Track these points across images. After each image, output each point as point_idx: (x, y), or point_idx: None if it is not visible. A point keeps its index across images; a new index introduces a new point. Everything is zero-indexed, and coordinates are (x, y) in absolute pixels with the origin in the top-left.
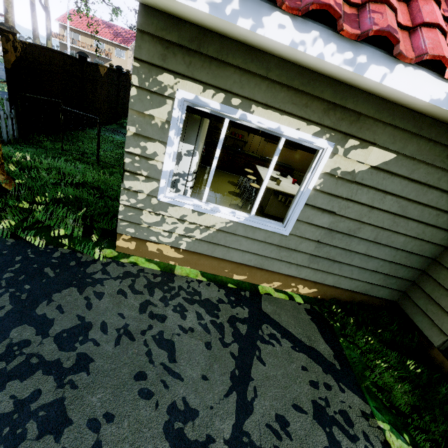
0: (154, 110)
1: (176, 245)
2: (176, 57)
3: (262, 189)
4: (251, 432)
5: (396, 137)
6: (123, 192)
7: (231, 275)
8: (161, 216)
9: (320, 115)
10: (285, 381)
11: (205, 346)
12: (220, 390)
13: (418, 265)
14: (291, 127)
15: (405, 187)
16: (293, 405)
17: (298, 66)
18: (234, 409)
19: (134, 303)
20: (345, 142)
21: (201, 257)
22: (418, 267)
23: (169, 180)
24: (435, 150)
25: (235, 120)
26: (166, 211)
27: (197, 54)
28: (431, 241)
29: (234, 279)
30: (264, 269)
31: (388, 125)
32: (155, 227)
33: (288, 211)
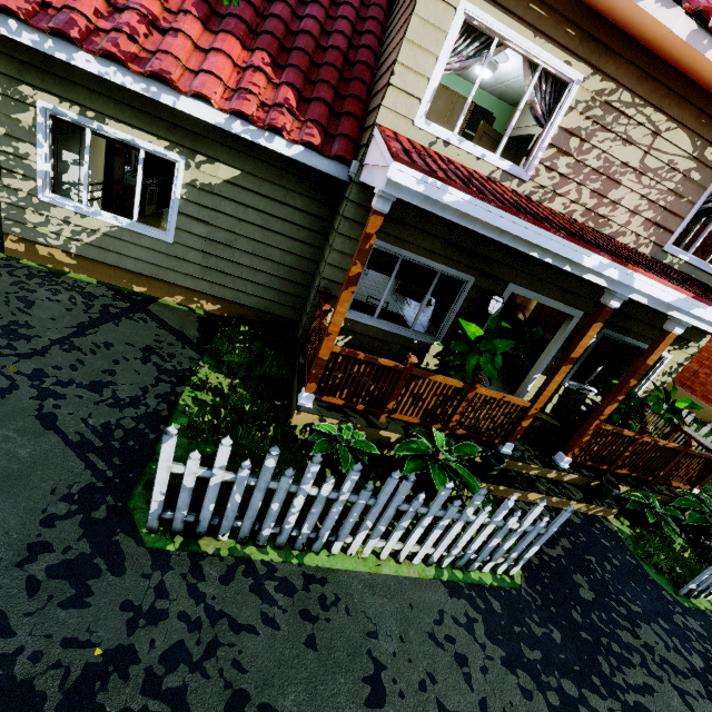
0: (20, 115)
1: (66, 249)
2: (32, 73)
3: (136, 196)
4: (76, 342)
5: (235, 156)
6: (3, 190)
7: (131, 286)
8: (45, 217)
9: (165, 132)
10: (131, 335)
11: (66, 309)
12: (64, 326)
13: (303, 281)
14: (144, 140)
15: (260, 201)
16: (127, 343)
17: (135, 91)
18: (69, 333)
19: (8, 280)
20: (194, 157)
21: (95, 265)
22: (304, 283)
23: (47, 181)
24: (271, 170)
25: (95, 130)
26: (50, 212)
27: (49, 73)
28: (304, 256)
29: (135, 291)
30: (163, 281)
31: (225, 146)
32: (42, 229)
33: (169, 220)
